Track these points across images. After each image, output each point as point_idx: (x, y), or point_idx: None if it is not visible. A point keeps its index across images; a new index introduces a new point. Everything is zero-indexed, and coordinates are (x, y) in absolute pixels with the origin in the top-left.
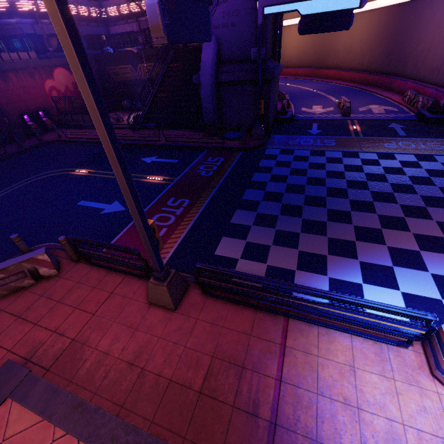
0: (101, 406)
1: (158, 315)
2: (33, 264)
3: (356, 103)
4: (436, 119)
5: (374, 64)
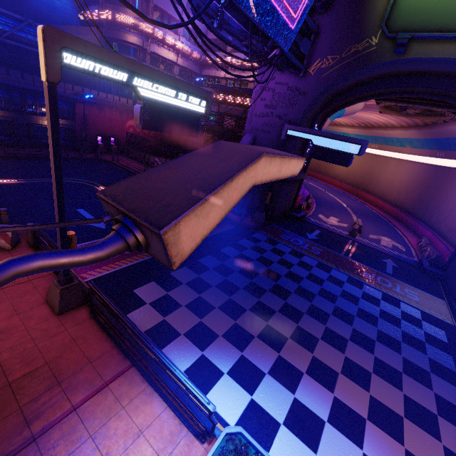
0: None
1: (43, 312)
2: None
3: (372, 230)
4: (432, 272)
5: (407, 204)
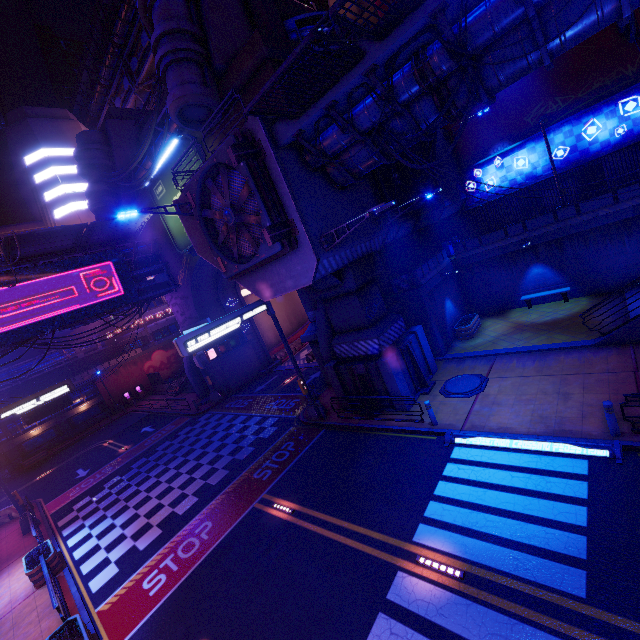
0: None
1: (18, 537)
2: (11, 510)
3: None
4: None
5: None
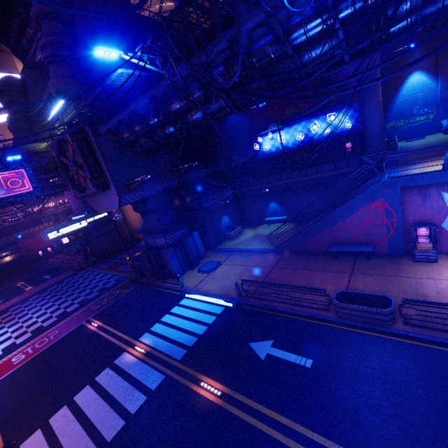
0: None
1: None
2: None
3: None
4: None
5: None
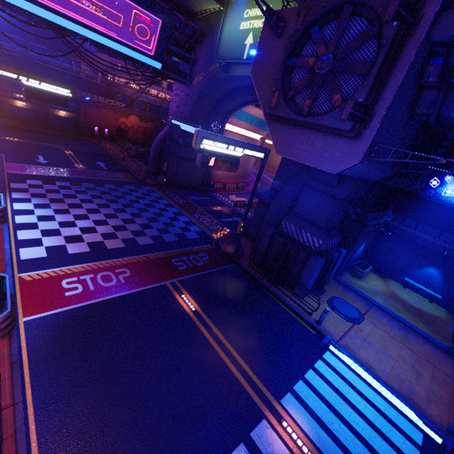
0: None
1: None
2: None
3: None
4: None
5: None
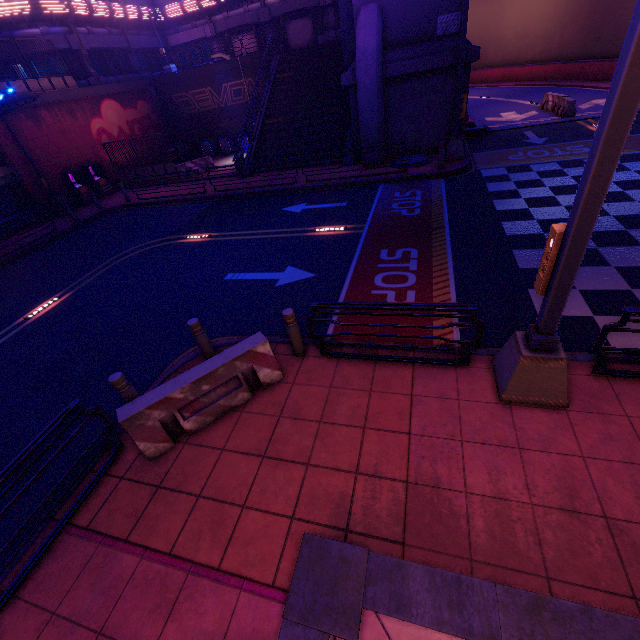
0: (587, 603)
1: (540, 419)
2: (249, 363)
3: None
4: None
5: (569, 47)
